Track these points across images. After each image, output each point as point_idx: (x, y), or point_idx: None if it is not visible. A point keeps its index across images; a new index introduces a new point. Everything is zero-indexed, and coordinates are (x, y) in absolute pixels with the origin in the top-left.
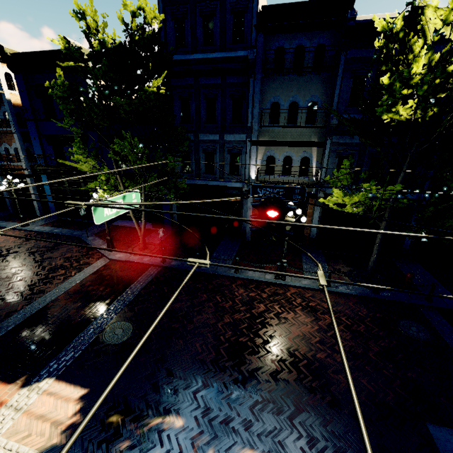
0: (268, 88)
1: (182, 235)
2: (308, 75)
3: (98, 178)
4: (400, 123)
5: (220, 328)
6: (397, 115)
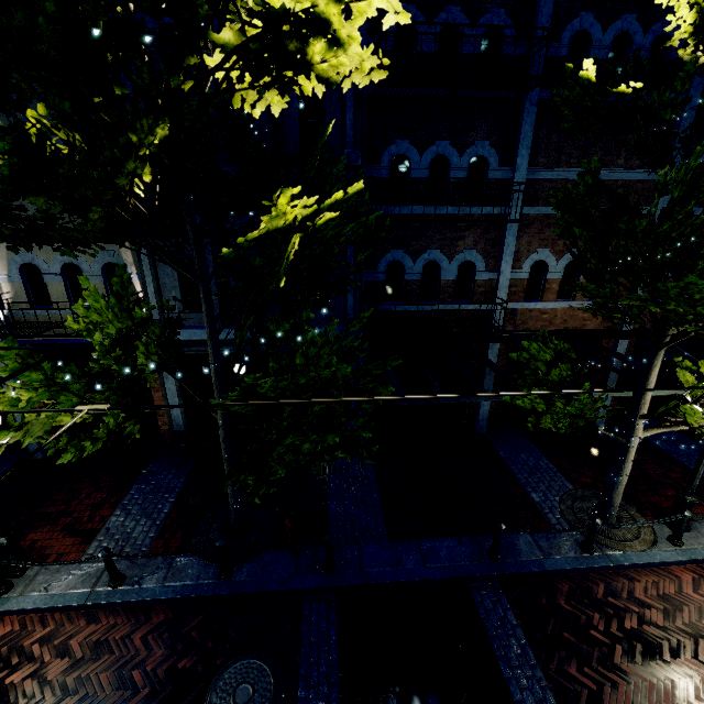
0: None
1: None
2: None
3: None
4: None
5: None
6: None
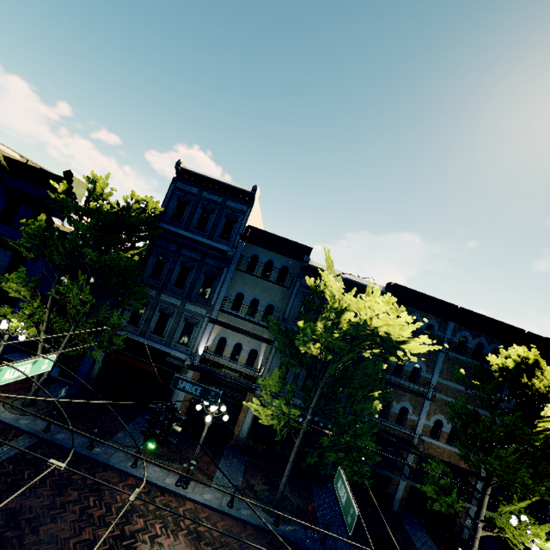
0: (238, 280)
1: (92, 396)
2: (272, 283)
3: (20, 311)
4: (313, 356)
5: (71, 546)
6: (310, 350)
